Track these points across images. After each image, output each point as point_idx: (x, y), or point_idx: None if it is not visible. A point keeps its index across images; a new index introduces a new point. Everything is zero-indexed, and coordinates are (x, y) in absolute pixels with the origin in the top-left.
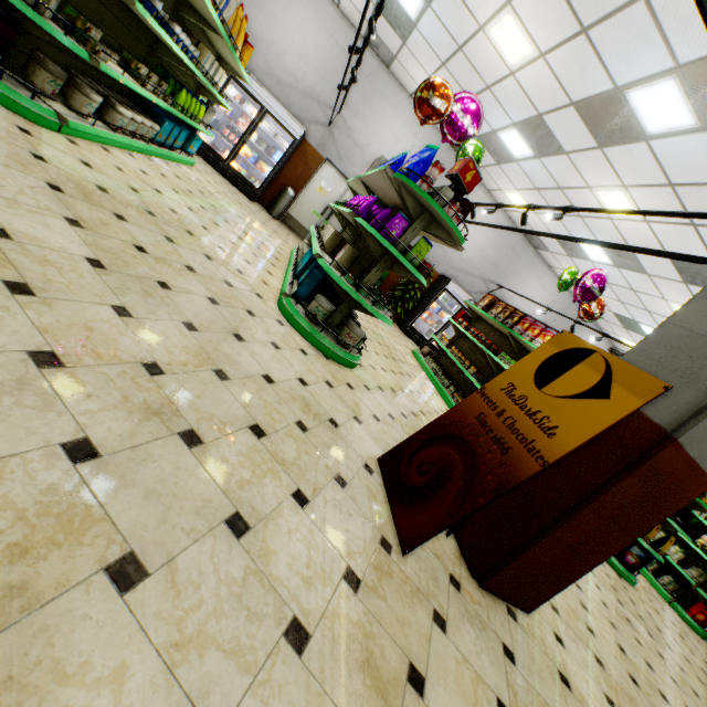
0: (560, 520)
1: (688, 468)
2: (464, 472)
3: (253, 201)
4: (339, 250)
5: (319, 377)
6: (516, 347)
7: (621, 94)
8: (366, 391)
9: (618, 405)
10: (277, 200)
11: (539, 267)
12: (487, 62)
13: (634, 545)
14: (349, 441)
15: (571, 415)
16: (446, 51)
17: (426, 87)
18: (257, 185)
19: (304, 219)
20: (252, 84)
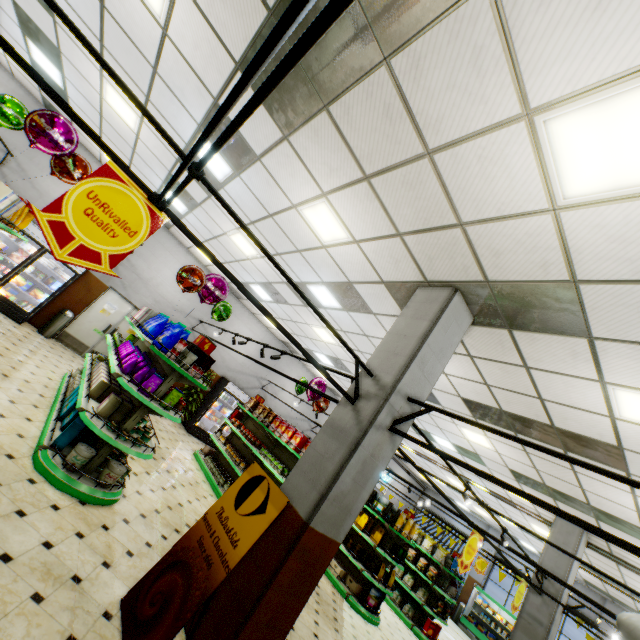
0: (256, 605)
1: (323, 540)
2: (183, 592)
3: (22, 323)
4: (107, 394)
5: (70, 530)
6: (274, 440)
7: (305, 285)
8: (124, 526)
9: (268, 517)
10: (53, 321)
11: (297, 365)
12: (233, 249)
13: (372, 587)
14: (92, 592)
15: (248, 529)
16: (207, 235)
17: (186, 271)
18: (30, 308)
19: (84, 336)
20: (33, 229)
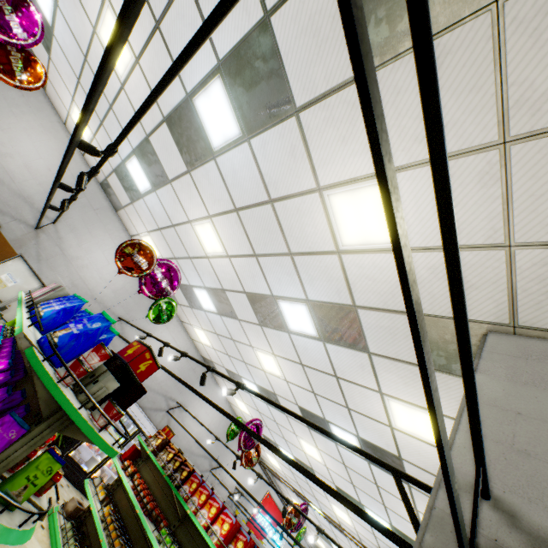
0: None
1: None
2: None
3: None
4: None
5: None
6: (181, 511)
7: (275, 300)
8: None
9: None
10: None
11: (213, 388)
12: (192, 242)
13: None
14: None
15: None
16: (163, 222)
17: (132, 245)
18: None
19: None
20: None
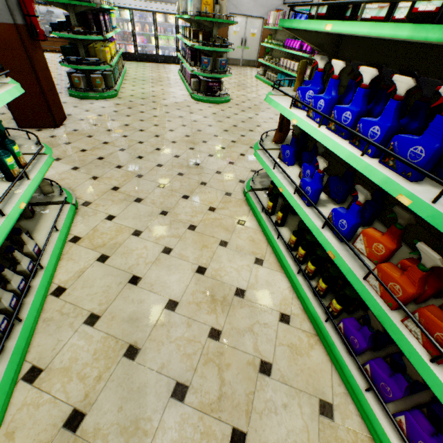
0: None
1: None
2: None
3: None
4: None
5: None
6: None
7: None
8: None
9: None
10: (222, 57)
11: None
12: None
13: None
14: None
15: None
16: None
17: None
18: None
19: (235, 55)
20: None
